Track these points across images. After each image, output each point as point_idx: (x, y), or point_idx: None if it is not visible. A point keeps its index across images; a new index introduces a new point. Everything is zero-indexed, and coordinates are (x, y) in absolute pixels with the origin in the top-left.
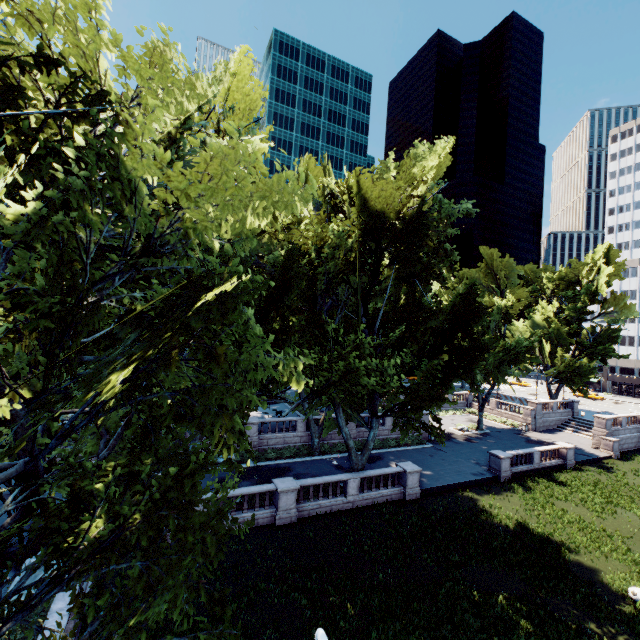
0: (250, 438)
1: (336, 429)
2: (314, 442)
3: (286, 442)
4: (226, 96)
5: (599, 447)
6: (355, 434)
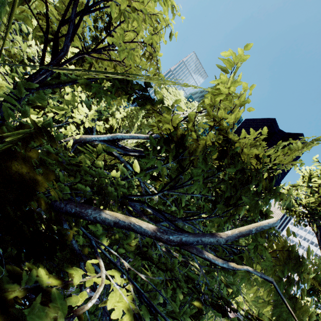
0: None
1: None
2: None
3: None
4: None
5: (231, 313)
6: None
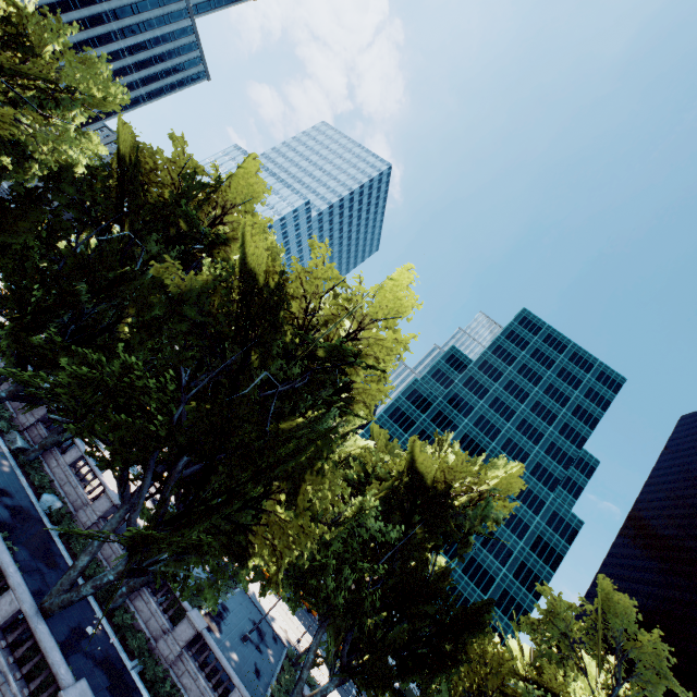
0: (92, 511)
1: (166, 617)
2: (121, 588)
3: (110, 560)
4: (233, 177)
5: None
6: (173, 654)
